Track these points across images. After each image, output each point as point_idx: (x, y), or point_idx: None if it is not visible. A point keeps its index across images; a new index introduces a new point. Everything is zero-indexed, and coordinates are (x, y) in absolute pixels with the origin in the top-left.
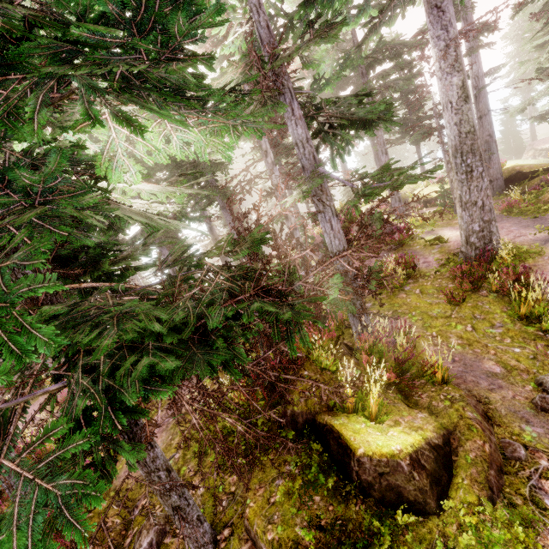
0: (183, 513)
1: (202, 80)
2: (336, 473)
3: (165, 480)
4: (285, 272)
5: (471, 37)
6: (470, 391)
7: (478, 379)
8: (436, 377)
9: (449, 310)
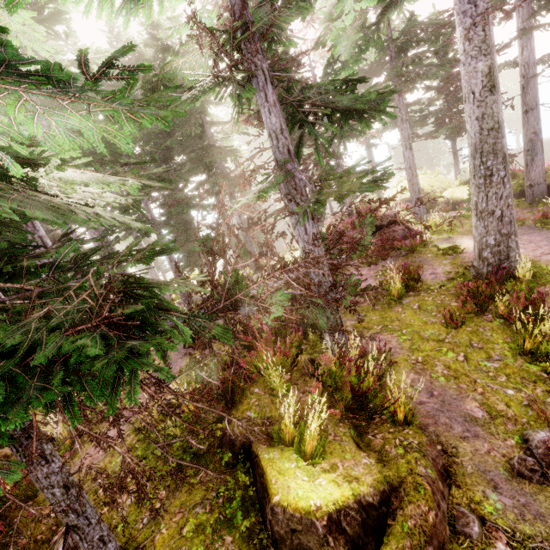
0: (81, 533)
1: (12, 48)
2: (259, 512)
3: (60, 498)
4: (226, 281)
5: (525, 16)
6: (438, 436)
7: (452, 422)
8: (397, 416)
9: (445, 332)
